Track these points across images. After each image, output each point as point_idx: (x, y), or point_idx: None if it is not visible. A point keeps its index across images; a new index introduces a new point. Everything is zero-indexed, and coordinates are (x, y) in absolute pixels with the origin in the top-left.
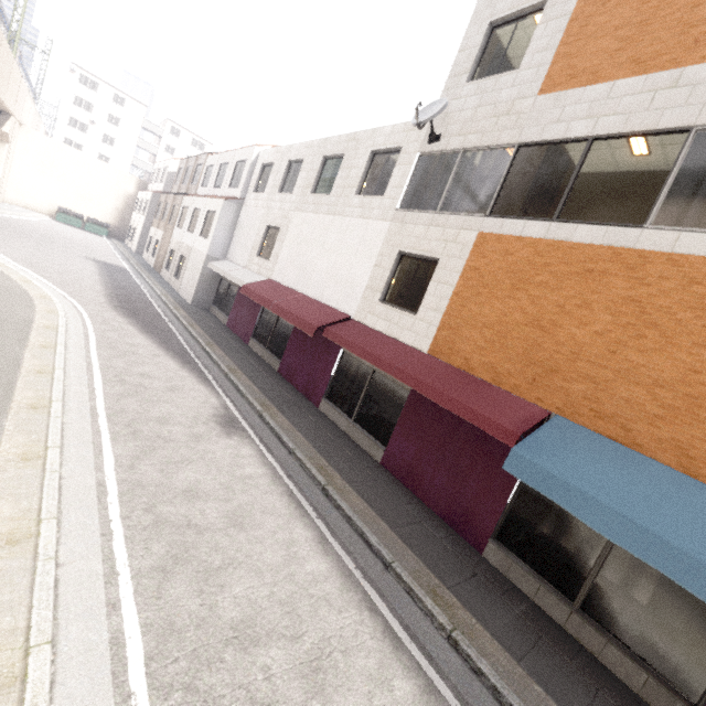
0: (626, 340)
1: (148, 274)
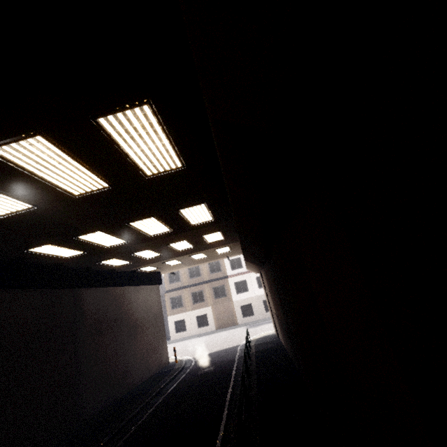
0: None
1: (248, 323)
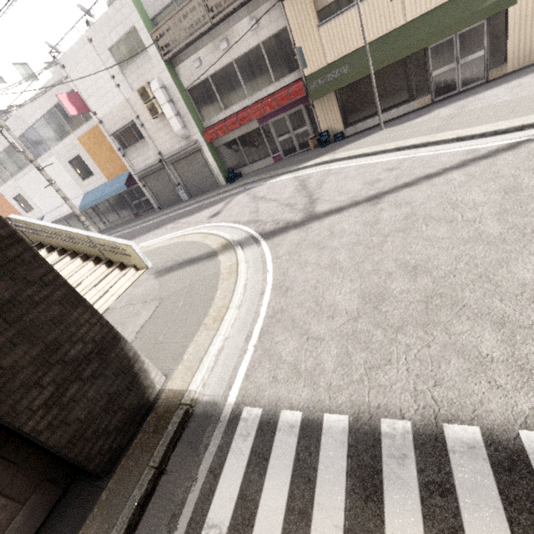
0: (3, 215)
1: None
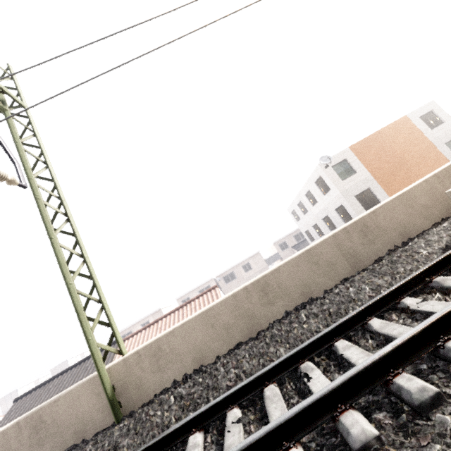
0: None
1: None
